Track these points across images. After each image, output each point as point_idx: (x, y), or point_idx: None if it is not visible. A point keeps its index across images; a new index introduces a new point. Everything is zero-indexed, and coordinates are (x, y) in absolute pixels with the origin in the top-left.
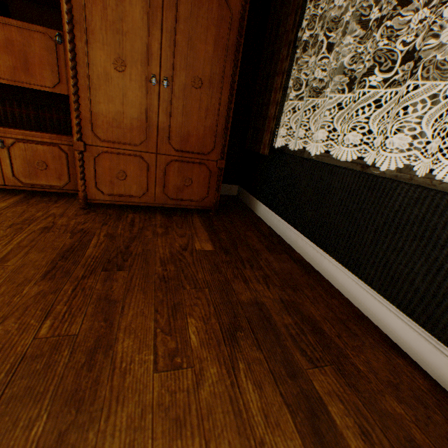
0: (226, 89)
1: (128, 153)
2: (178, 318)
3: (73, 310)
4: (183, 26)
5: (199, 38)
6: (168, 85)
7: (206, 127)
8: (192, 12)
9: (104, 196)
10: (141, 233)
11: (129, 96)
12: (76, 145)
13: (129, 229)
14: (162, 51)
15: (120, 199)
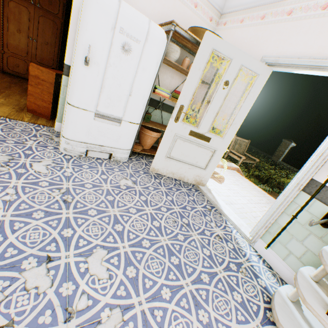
0: (57, 48)
1: (21, 59)
2: (27, 92)
3: (2, 84)
4: (41, 26)
5: (47, 31)
6: (36, 41)
7: (50, 58)
8: (44, 23)
9: (10, 71)
10: (22, 83)
11: (22, 41)
12: (1, 51)
13: (19, 81)
14: (34, 31)
15: (17, 74)
